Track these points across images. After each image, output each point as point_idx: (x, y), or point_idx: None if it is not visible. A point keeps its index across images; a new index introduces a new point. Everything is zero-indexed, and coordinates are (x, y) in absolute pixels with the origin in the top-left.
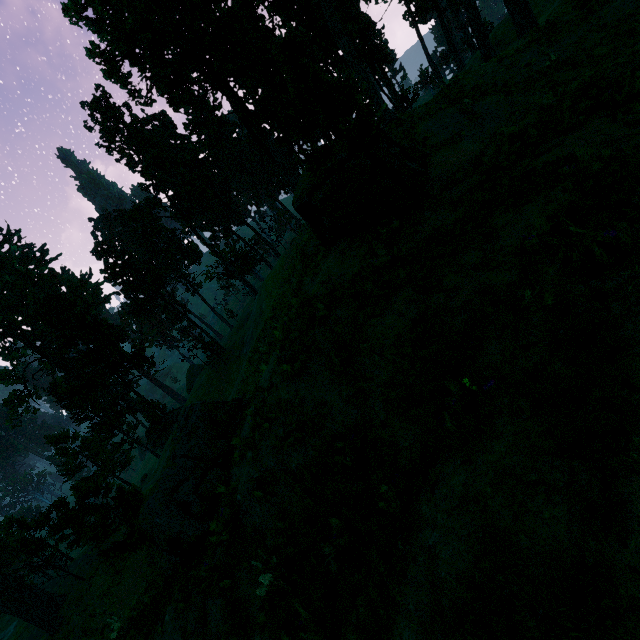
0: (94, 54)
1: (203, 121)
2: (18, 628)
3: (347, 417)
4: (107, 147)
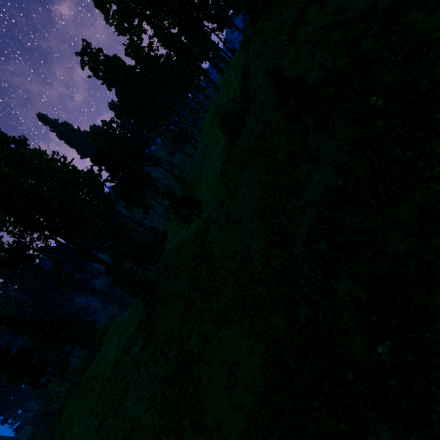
0: (98, 6)
1: (147, 46)
2: (130, 311)
3: (293, 14)
4: (96, 75)
